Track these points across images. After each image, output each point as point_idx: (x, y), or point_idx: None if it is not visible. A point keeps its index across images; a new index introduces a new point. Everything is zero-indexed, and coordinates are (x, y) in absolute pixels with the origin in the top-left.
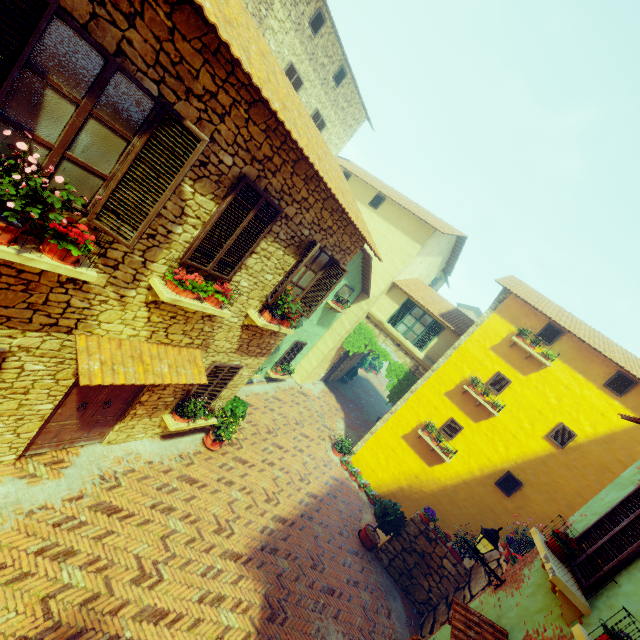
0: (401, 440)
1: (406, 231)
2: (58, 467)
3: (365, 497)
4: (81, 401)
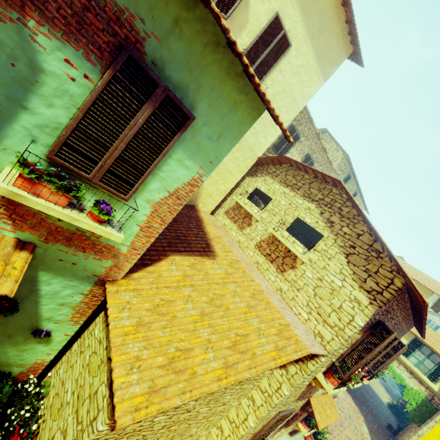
0: None
1: None
2: None
3: None
4: None
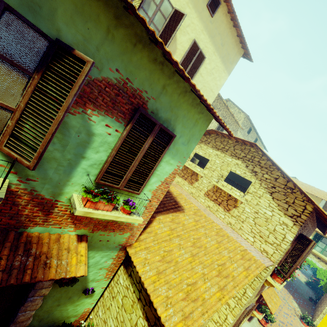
0: None
1: None
2: None
3: None
4: None
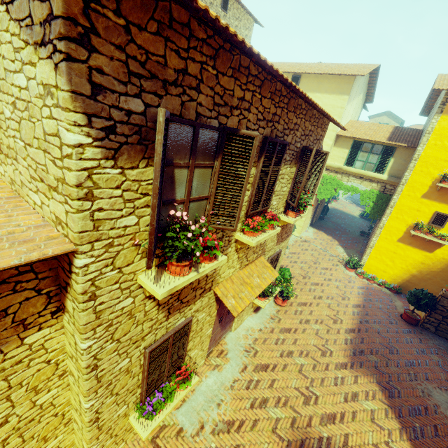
0: (398, 243)
1: (330, 91)
2: (223, 355)
3: (387, 291)
4: (219, 317)
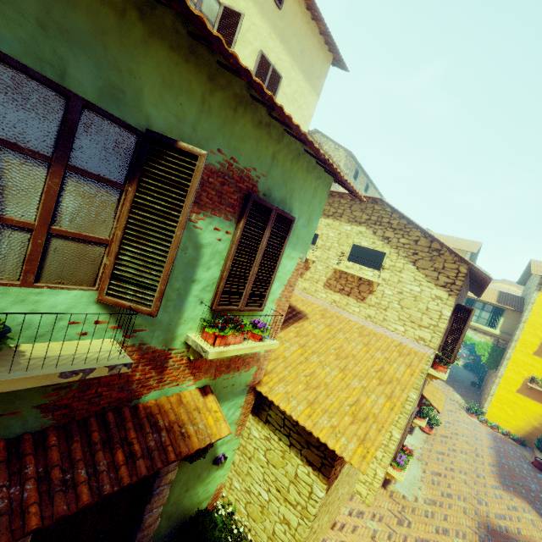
0: (517, 394)
1: None
2: None
3: (512, 441)
4: None
